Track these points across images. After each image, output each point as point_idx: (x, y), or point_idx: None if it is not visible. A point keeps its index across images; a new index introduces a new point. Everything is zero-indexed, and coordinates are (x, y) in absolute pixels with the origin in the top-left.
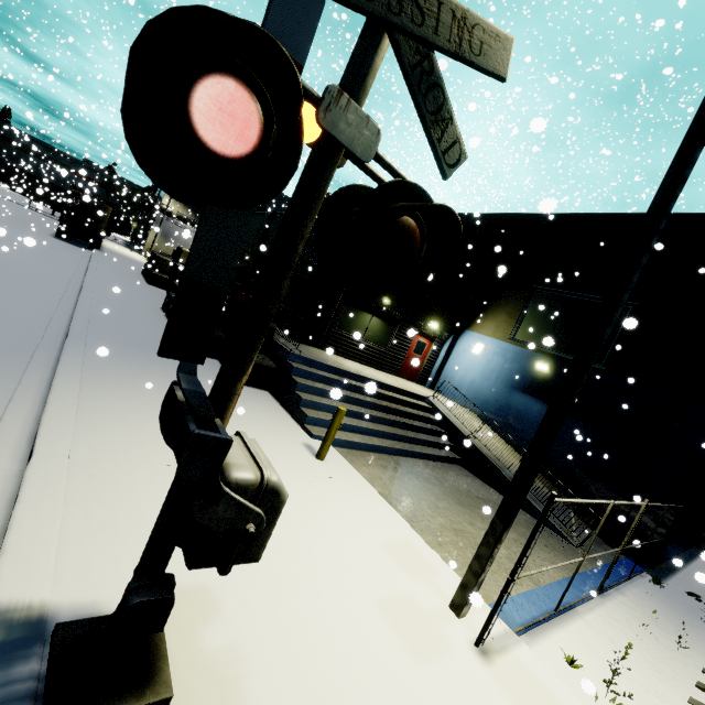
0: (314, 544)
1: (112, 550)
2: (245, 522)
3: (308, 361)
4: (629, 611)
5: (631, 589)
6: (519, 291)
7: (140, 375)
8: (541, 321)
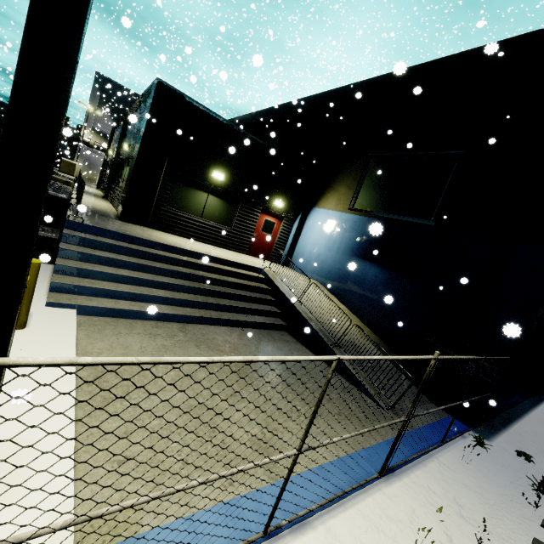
0: None
1: None
2: None
3: (96, 230)
4: (422, 497)
5: (441, 459)
6: (356, 162)
7: None
8: (376, 187)
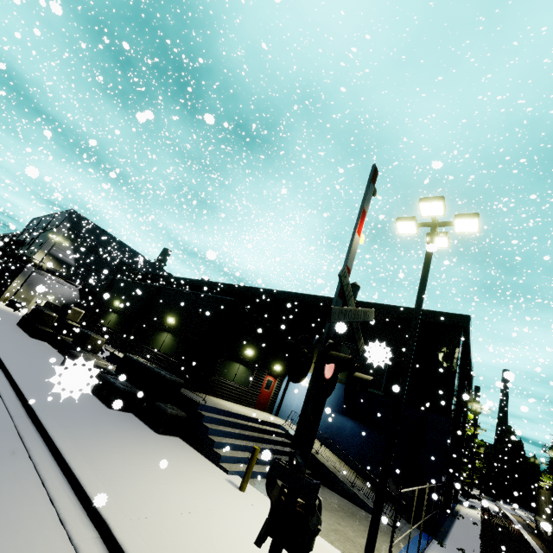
0: None
1: None
2: (318, 525)
3: (210, 408)
4: None
5: (431, 552)
6: None
7: (102, 439)
8: None
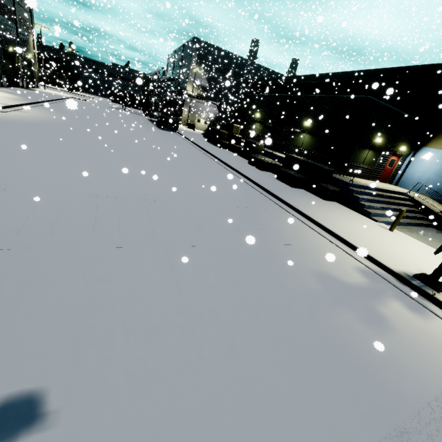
0: (429, 260)
1: (394, 261)
2: None
3: (356, 186)
4: None
5: None
6: None
7: (306, 204)
8: None
